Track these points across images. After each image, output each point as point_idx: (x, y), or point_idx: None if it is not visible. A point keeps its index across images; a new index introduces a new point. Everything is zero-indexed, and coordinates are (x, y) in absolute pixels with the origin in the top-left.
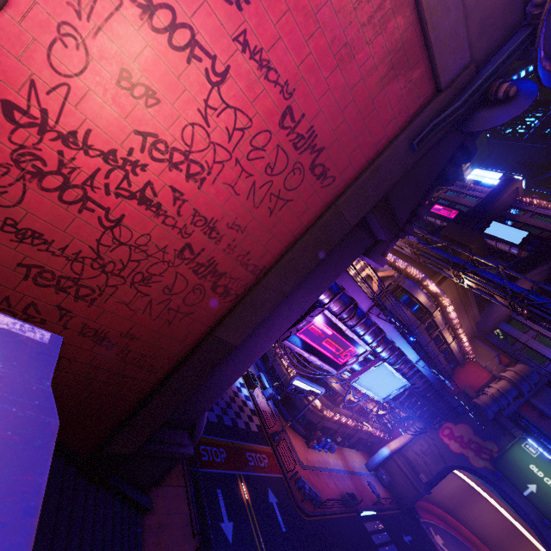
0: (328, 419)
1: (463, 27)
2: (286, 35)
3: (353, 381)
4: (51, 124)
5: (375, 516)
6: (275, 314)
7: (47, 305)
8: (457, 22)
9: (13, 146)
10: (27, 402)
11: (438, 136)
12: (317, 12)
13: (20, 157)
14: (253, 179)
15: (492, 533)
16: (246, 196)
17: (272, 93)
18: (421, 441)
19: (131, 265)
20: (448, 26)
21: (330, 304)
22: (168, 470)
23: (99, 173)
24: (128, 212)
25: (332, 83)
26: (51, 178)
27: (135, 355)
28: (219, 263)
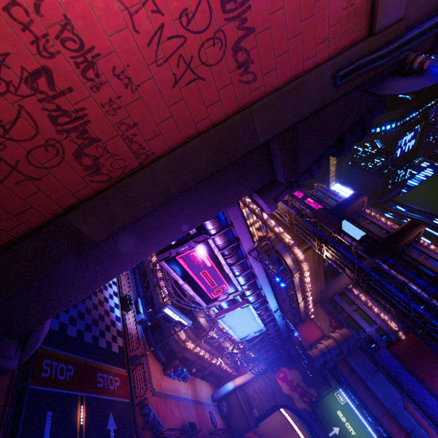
0: (189, 351)
1: None
2: None
3: (219, 318)
4: None
5: None
6: (156, 224)
7: None
8: None
9: None
10: None
11: (358, 82)
12: None
13: None
14: (162, 20)
15: None
16: (148, 41)
17: None
18: (261, 380)
19: None
20: None
21: (216, 236)
22: None
23: None
24: None
25: None
26: None
27: None
28: (92, 122)
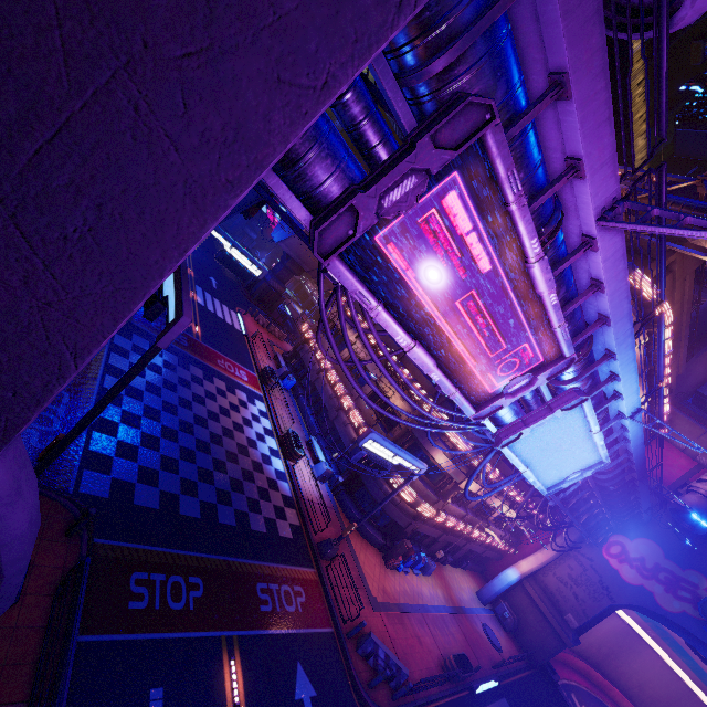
0: (424, 520)
1: None
2: None
3: (504, 444)
4: None
5: (498, 689)
6: None
7: None
8: None
9: None
10: None
11: None
12: None
13: None
14: None
15: (655, 697)
16: None
17: None
18: (570, 561)
19: None
20: None
21: None
22: None
23: None
24: None
25: None
26: None
27: None
28: None
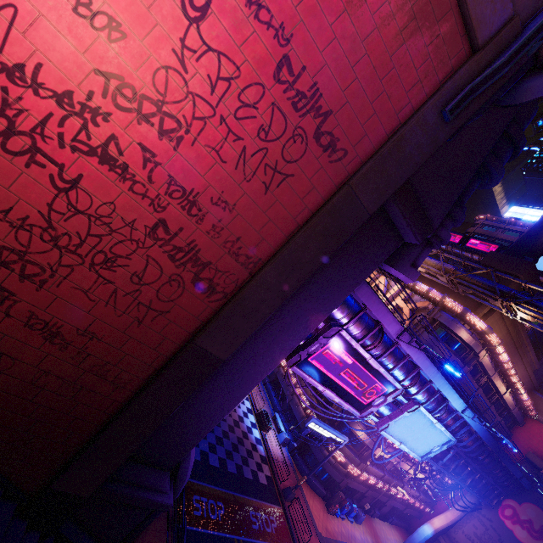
0: (353, 478)
1: None
2: None
3: (381, 429)
4: None
5: None
6: (277, 328)
7: None
8: None
9: None
10: None
11: (477, 105)
12: None
13: None
14: (243, 144)
15: None
16: (235, 165)
17: (264, 37)
18: (474, 521)
19: (90, 241)
20: None
21: (349, 325)
22: (144, 524)
23: (51, 119)
24: (87, 172)
25: (339, 30)
26: None
27: (96, 360)
28: (202, 249)
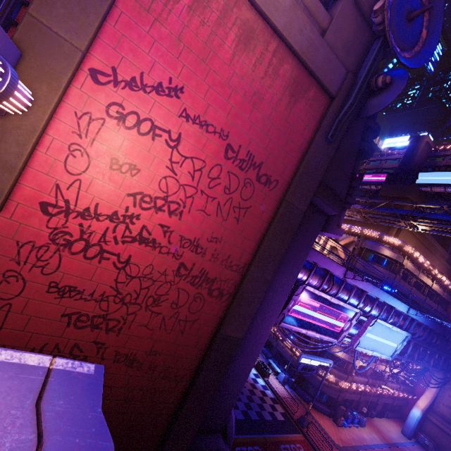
0: (346, 391)
1: (332, 55)
2: (212, 102)
3: (355, 346)
4: (72, 208)
5: None
6: (265, 301)
7: (86, 343)
8: (327, 54)
9: (50, 230)
10: (86, 431)
11: (345, 127)
12: (229, 82)
13: (55, 236)
14: (217, 200)
15: None
16: (215, 214)
17: (214, 139)
18: (448, 392)
19: (143, 292)
20: (321, 58)
21: (308, 280)
22: None
23: (108, 230)
24: (133, 252)
25: (253, 119)
26: (77, 244)
27: (160, 369)
28: (209, 271)
